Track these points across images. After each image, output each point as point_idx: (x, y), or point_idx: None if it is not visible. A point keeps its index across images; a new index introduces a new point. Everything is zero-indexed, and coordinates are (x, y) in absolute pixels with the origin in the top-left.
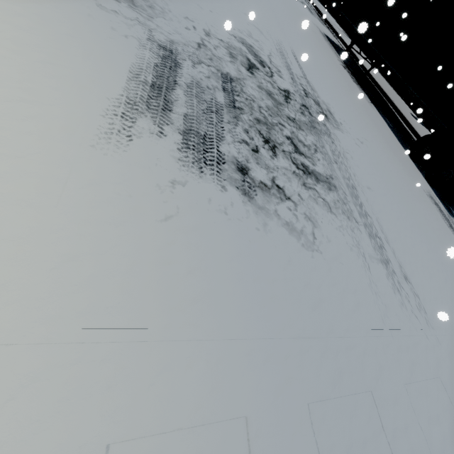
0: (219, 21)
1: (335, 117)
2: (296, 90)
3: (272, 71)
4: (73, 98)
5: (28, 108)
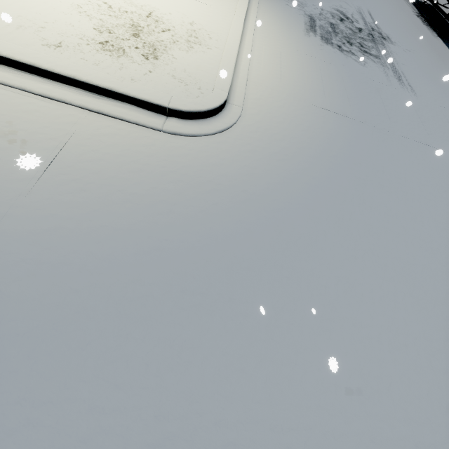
0: (326, 3)
1: (392, 39)
2: (366, 28)
3: (353, 21)
4: (297, 28)
5: (291, 29)
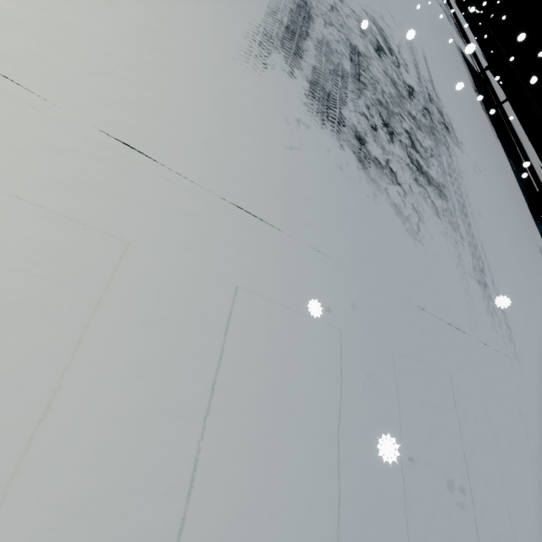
0: None
1: (457, 134)
2: (421, 91)
3: (399, 62)
4: (220, 11)
5: (184, 3)
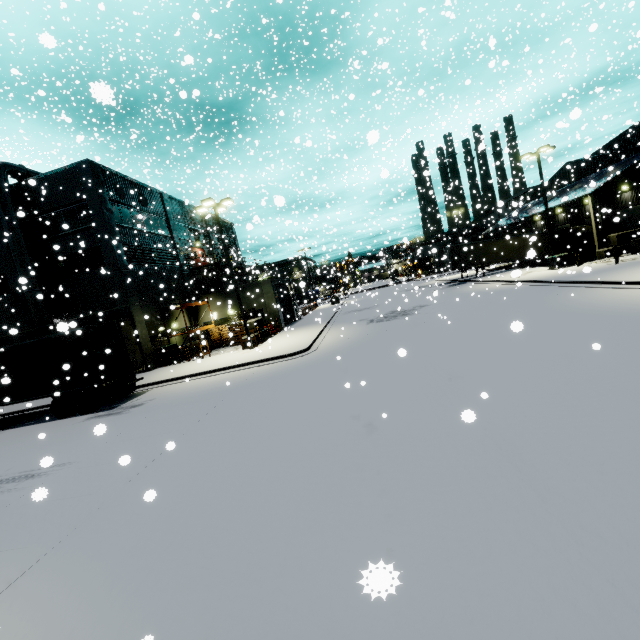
0: None
1: None
2: None
3: None
4: None
5: None
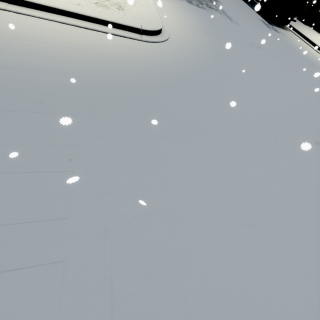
0: None
1: (220, 1)
2: None
3: None
4: None
5: None
